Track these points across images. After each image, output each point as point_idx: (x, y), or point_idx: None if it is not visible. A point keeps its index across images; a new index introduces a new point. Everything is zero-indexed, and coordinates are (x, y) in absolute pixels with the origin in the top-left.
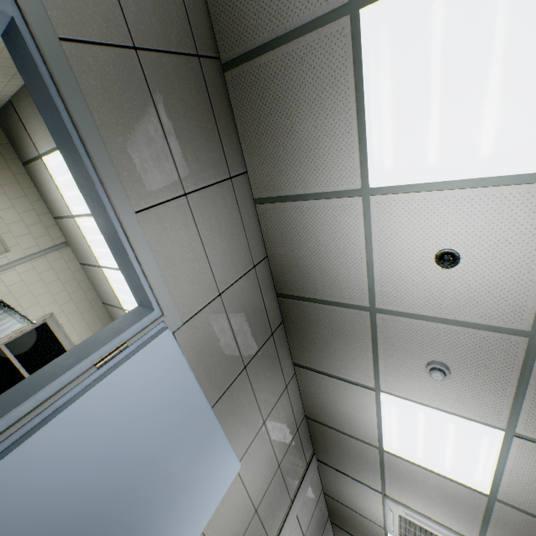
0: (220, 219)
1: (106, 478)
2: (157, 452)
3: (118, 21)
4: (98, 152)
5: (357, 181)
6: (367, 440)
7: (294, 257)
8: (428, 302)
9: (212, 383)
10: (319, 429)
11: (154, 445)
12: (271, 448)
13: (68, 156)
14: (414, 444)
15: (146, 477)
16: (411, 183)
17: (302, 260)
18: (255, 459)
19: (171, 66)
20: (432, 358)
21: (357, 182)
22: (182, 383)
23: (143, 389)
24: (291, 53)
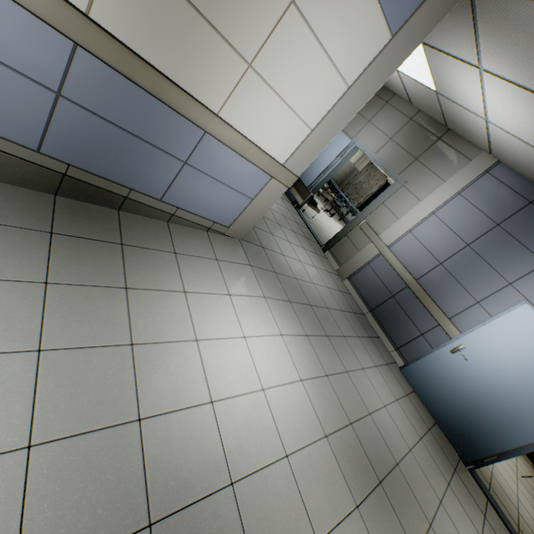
0: None
1: None
2: None
3: None
4: None
5: None
6: None
7: None
8: None
9: None
10: None
11: None
12: None
13: None
14: None
15: None
16: None
17: None
18: None
19: None
20: None
21: None
22: None
23: None
24: None
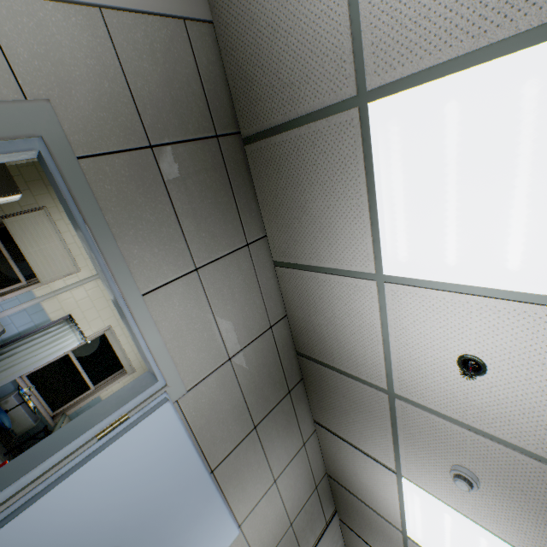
0: (234, 286)
1: (97, 542)
2: (148, 518)
3: (135, 127)
4: (109, 249)
5: (370, 265)
6: (389, 520)
7: (311, 322)
8: (451, 404)
9: (216, 444)
10: (340, 490)
11: (146, 511)
12: (283, 506)
13: (87, 249)
14: (441, 543)
15: (137, 542)
16: (428, 279)
17: (319, 327)
18: (263, 517)
19: (187, 153)
20: (458, 462)
21: (370, 267)
22: (180, 452)
23: (139, 460)
24: (302, 136)
